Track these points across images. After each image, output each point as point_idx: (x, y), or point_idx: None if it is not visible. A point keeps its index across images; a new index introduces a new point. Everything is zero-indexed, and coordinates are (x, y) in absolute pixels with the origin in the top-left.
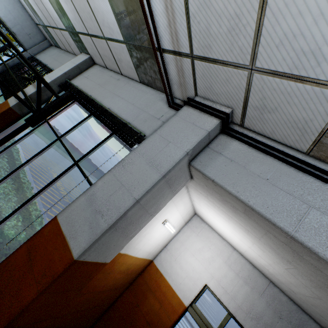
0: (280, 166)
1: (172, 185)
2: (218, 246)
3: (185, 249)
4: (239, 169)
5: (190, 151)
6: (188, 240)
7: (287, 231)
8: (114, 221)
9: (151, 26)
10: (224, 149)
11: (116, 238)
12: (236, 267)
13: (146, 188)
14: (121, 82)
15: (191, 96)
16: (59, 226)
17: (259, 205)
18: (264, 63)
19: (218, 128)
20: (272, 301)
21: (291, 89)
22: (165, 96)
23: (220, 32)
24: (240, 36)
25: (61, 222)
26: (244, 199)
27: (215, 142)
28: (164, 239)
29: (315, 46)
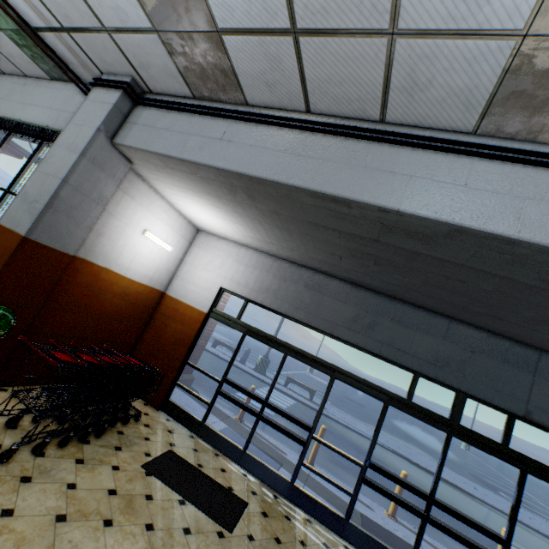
0: (177, 116)
1: (105, 168)
2: (226, 250)
3: (196, 267)
4: (149, 130)
5: (102, 127)
6: (197, 258)
7: (177, 157)
8: (48, 201)
9: (11, 4)
10: (139, 119)
11: (64, 224)
12: (245, 260)
13: (69, 168)
14: (29, 86)
15: (101, 76)
16: (3, 227)
17: (161, 149)
18: (108, 23)
19: (127, 101)
20: (278, 272)
21: (137, 41)
22: (83, 87)
23: (63, 1)
24: (76, 2)
25: (4, 224)
26: (152, 150)
27: (132, 115)
28: (163, 261)
29: (115, 3)
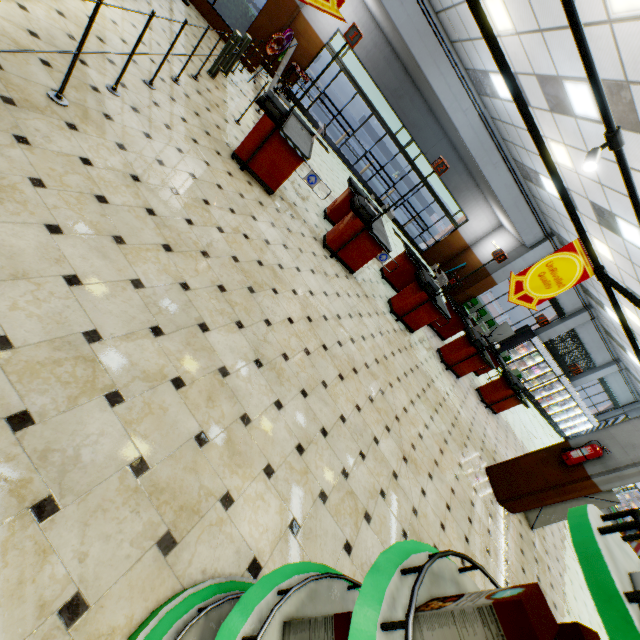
0: None
1: None
2: None
3: None
4: None
5: None
6: None
7: None
8: None
9: None
10: None
11: None
12: (359, 16)
13: None
14: None
15: None
16: None
17: None
18: None
19: None
20: (374, 38)
21: None
22: None
23: None
24: None
25: None
26: None
27: None
28: None
29: None
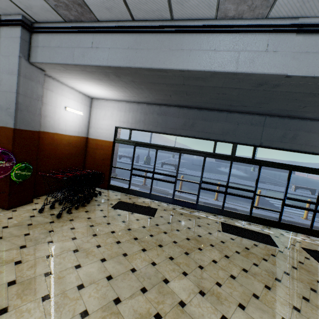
0: (60, 36)
1: (33, 79)
2: (111, 106)
3: (98, 120)
4: (48, 50)
5: (21, 54)
6: (97, 114)
7: (72, 64)
8: (15, 106)
9: None
10: (38, 43)
11: (28, 116)
12: (123, 109)
13: (16, 85)
14: None
15: None
16: None
17: (61, 61)
18: None
19: (26, 32)
20: (142, 110)
21: None
22: None
23: None
24: None
25: None
26: (56, 62)
27: (32, 41)
28: (81, 121)
29: None
